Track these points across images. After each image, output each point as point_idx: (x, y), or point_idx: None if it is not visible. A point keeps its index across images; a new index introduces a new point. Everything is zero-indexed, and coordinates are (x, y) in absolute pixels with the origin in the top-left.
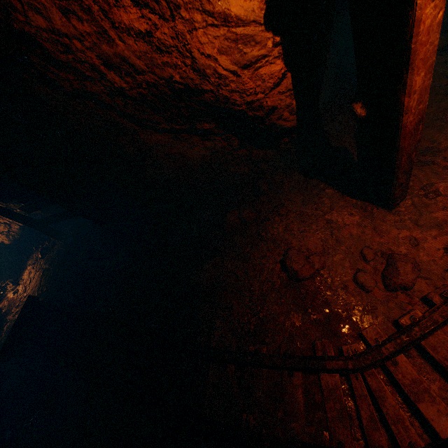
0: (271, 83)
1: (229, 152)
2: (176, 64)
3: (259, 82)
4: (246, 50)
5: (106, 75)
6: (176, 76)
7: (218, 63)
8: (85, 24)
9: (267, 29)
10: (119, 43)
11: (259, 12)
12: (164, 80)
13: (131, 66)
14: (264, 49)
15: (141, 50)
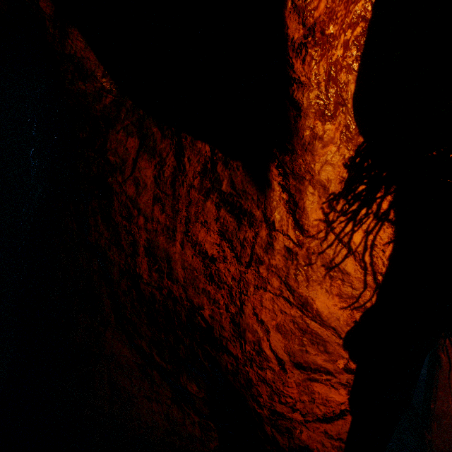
0: (321, 411)
1: (194, 450)
2: (218, 300)
3: (305, 397)
4: (310, 348)
5: (138, 256)
6: (206, 310)
7: (268, 336)
8: (164, 215)
9: (345, 345)
10: (177, 245)
11: (343, 325)
12: (190, 303)
13: (169, 268)
14: (331, 363)
15: (193, 264)
